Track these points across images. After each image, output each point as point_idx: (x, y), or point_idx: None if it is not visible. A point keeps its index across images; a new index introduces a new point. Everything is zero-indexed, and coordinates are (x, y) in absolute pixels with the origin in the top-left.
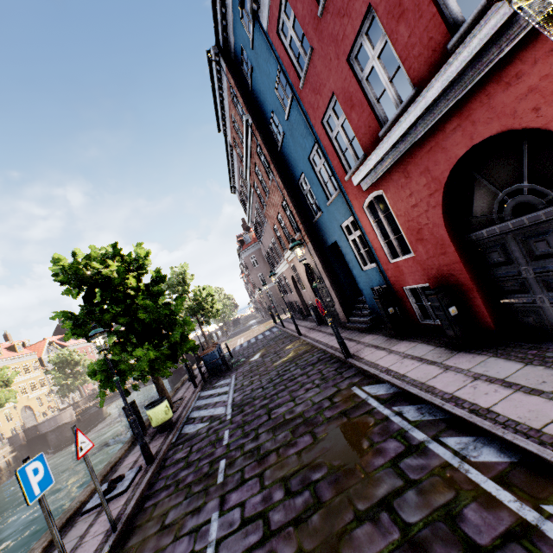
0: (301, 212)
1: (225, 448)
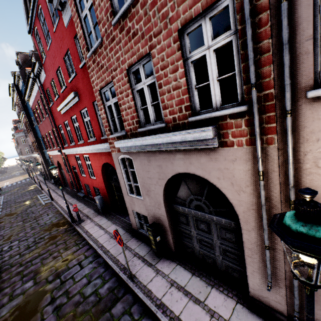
0: (40, 146)
1: (1, 207)
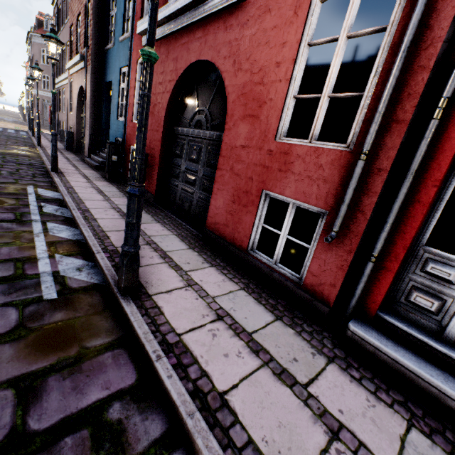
0: (98, 29)
1: None
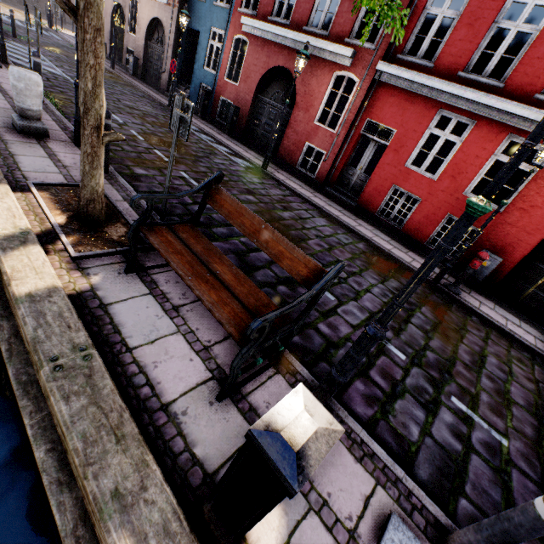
0: None
1: None
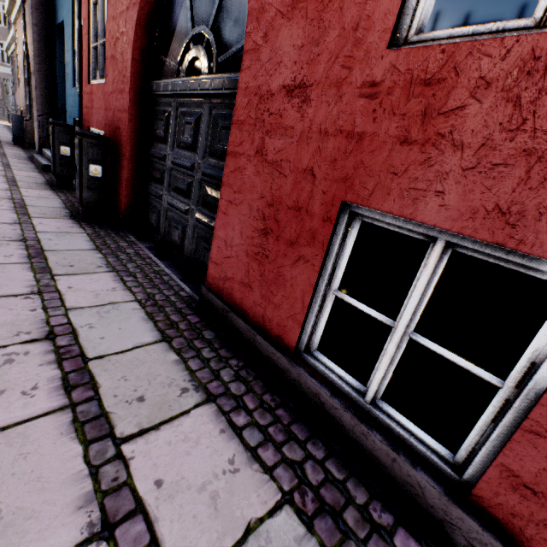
0: None
1: None
